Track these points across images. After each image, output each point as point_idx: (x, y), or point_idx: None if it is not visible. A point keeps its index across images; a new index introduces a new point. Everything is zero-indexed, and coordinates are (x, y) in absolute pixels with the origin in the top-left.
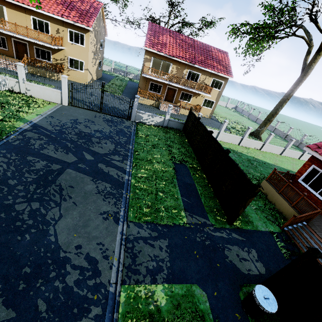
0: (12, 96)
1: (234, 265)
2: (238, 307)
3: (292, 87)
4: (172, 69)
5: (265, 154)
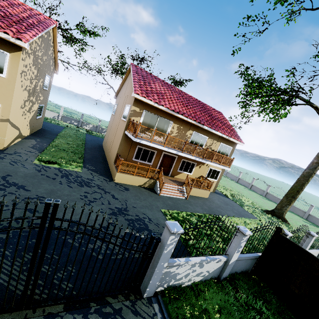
0: None
1: None
2: None
3: (317, 159)
4: (171, 129)
5: None
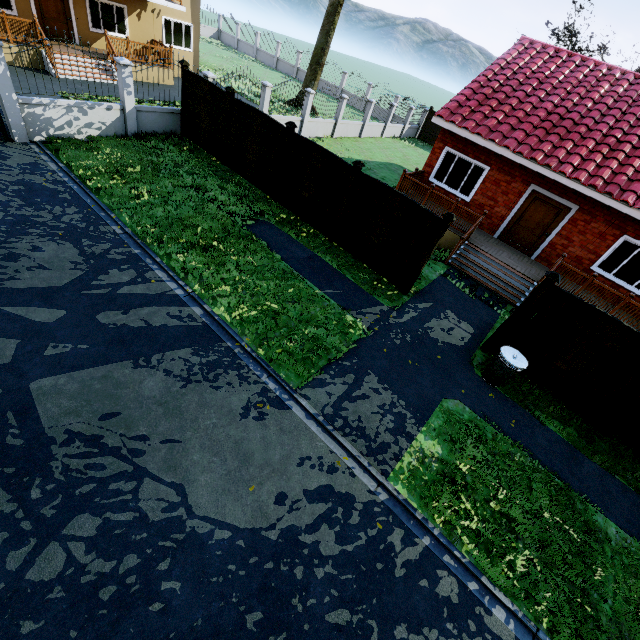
0: None
1: (449, 344)
2: (485, 387)
3: None
4: None
5: (344, 143)
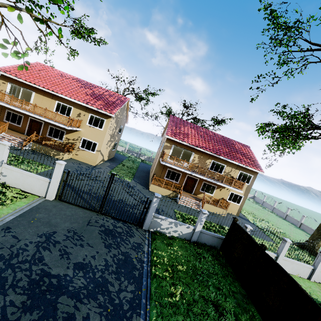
0: None
1: None
2: None
3: None
4: (193, 158)
5: None
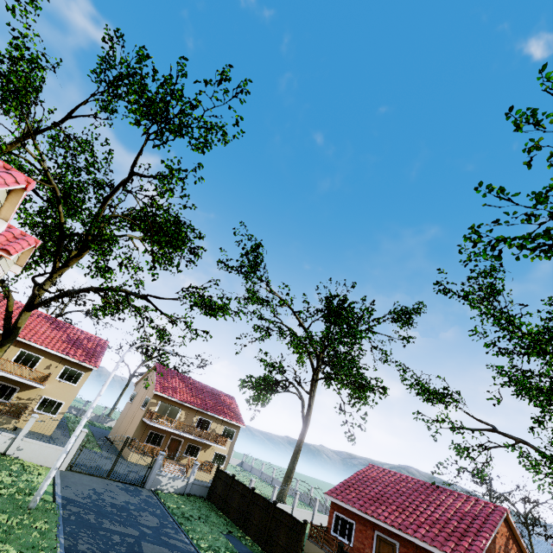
0: (5, 459)
1: None
2: None
3: (300, 437)
4: (180, 415)
5: None
